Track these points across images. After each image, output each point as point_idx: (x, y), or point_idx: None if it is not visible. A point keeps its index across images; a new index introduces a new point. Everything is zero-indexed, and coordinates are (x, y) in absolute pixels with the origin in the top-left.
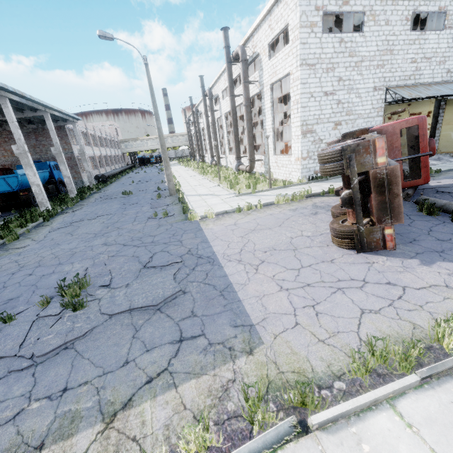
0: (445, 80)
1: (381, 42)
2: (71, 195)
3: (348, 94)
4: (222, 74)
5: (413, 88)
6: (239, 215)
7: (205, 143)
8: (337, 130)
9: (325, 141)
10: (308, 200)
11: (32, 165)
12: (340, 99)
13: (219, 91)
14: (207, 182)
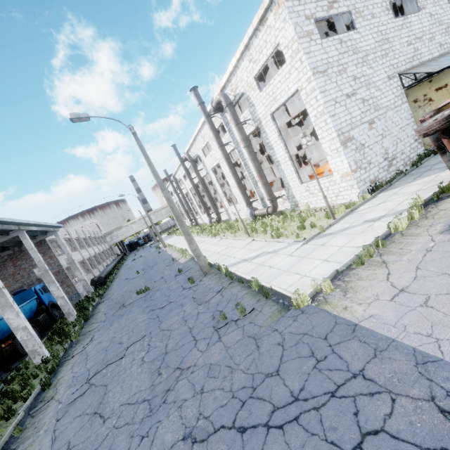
0: (441, 53)
1: (375, 34)
2: (70, 319)
3: (368, 90)
4: (198, 134)
5: (425, 65)
6: (371, 270)
7: (192, 206)
8: (374, 129)
9: (367, 145)
10: (435, 211)
11: (12, 304)
12: (362, 97)
13: (199, 151)
14: (230, 241)
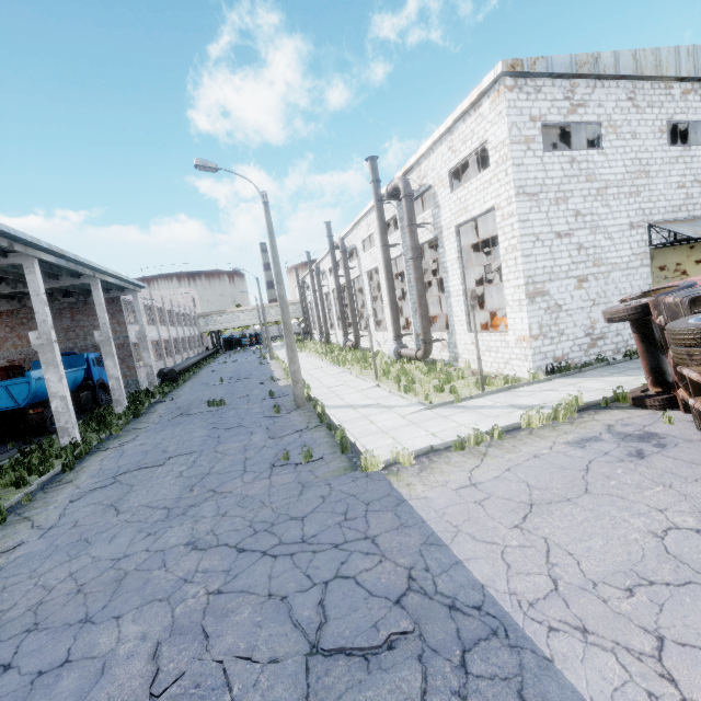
0: None
1: (629, 161)
2: (118, 409)
3: (592, 235)
4: (363, 218)
5: (692, 223)
6: (465, 458)
7: (330, 314)
8: (583, 290)
9: (565, 308)
10: (587, 419)
11: (59, 364)
12: (580, 242)
13: (358, 241)
14: (351, 378)
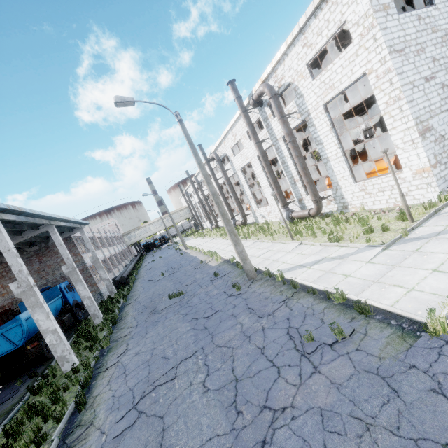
0: None
1: None
2: (96, 321)
3: (447, 74)
4: (228, 132)
5: None
6: None
7: (213, 208)
8: None
9: (447, 137)
10: None
11: (43, 304)
12: (442, 82)
13: (227, 150)
14: (269, 245)
